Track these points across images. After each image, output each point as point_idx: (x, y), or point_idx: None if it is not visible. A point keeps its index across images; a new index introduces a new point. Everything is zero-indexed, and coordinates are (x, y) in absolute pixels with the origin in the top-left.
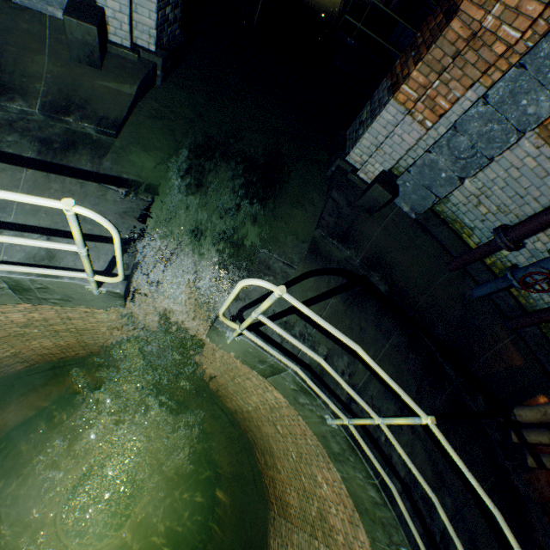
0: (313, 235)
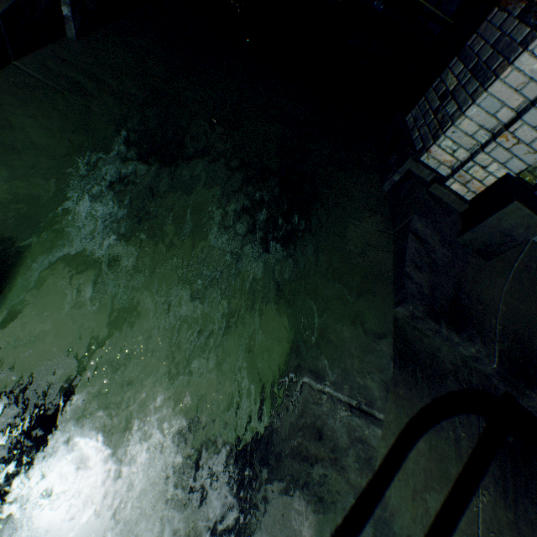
0: (393, 314)
